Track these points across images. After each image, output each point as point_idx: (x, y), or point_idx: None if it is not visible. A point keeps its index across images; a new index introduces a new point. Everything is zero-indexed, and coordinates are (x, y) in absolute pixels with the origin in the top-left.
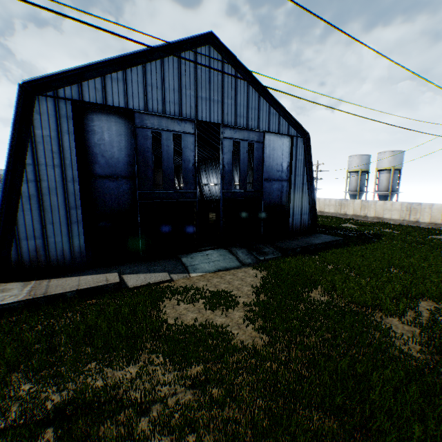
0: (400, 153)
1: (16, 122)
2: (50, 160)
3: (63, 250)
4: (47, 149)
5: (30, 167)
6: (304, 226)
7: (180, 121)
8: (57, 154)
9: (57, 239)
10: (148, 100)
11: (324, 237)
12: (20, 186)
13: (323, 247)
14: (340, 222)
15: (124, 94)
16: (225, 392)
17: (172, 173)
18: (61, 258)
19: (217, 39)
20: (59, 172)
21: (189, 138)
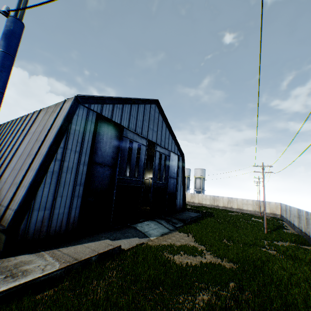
0: (204, 170)
1: (65, 117)
2: (74, 147)
3: (62, 221)
4: (74, 139)
5: (60, 149)
6: (180, 206)
7: (141, 137)
8: (79, 143)
9: (60, 210)
10: (130, 123)
11: (192, 213)
12: (50, 162)
13: (197, 219)
14: None
15: (120, 116)
16: (259, 288)
17: (134, 167)
18: (58, 229)
19: (159, 103)
20: (77, 156)
21: (144, 148)
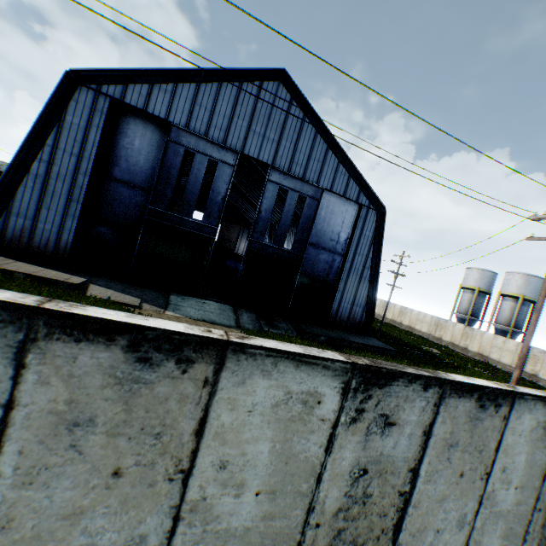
0: (536, 280)
1: (50, 103)
2: (70, 147)
3: (49, 240)
4: (71, 136)
5: (49, 148)
6: (353, 321)
7: (221, 148)
8: (79, 144)
9: (48, 226)
10: (193, 118)
11: (372, 341)
12: (32, 162)
13: (359, 348)
14: (425, 343)
15: (168, 106)
16: None
17: (195, 199)
18: (43, 247)
19: (289, 77)
20: (74, 161)
21: (227, 169)
